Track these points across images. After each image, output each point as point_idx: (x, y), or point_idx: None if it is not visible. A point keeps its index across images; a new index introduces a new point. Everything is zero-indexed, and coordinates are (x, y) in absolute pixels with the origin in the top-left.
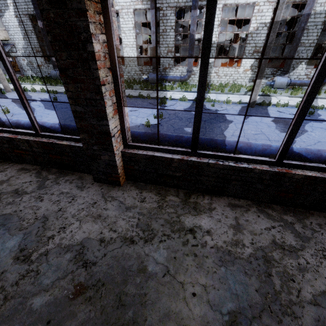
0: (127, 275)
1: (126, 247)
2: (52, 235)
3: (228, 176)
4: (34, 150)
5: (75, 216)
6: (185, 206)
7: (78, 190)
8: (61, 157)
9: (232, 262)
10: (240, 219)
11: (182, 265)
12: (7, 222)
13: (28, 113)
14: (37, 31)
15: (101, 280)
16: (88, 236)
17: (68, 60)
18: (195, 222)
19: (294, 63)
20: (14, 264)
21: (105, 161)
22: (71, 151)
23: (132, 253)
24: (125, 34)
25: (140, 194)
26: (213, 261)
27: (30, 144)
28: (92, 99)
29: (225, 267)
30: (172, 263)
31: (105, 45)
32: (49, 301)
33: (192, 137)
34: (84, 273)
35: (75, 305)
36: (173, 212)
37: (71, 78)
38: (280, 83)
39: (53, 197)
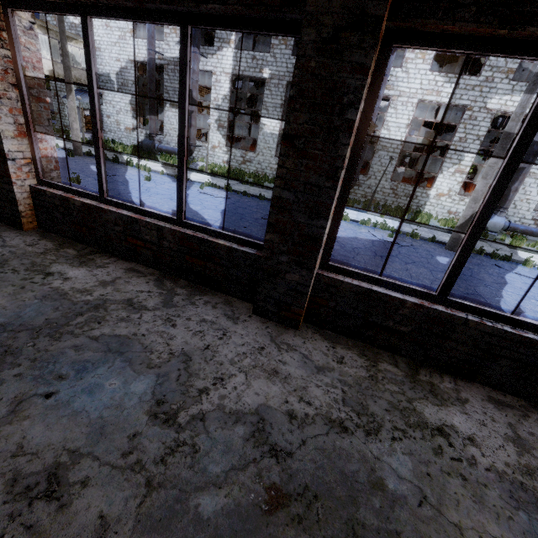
0: (353, 488)
1: (337, 437)
2: (204, 387)
3: (496, 348)
4: (164, 244)
5: (235, 364)
6: (415, 386)
7: (228, 321)
8: (205, 263)
9: (535, 505)
10: (519, 428)
11: (446, 491)
12: (126, 349)
13: (180, 188)
14: (141, 83)
15: (309, 488)
16: (267, 403)
17: (305, 125)
18: (442, 418)
19: (516, 199)
20: (150, 424)
21: (290, 283)
22: (228, 257)
23: (350, 449)
24: (266, 111)
25: (333, 349)
26: (499, 495)
27: (162, 234)
28: (318, 185)
29: (526, 512)
30: (428, 483)
31: (359, 116)
32: (227, 507)
33: (448, 272)
34: (276, 468)
35: (275, 525)
36: (398, 391)
37: (297, 149)
38: (492, 224)
39: (192, 325)
